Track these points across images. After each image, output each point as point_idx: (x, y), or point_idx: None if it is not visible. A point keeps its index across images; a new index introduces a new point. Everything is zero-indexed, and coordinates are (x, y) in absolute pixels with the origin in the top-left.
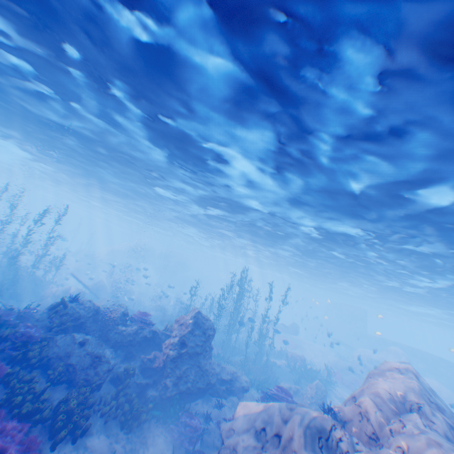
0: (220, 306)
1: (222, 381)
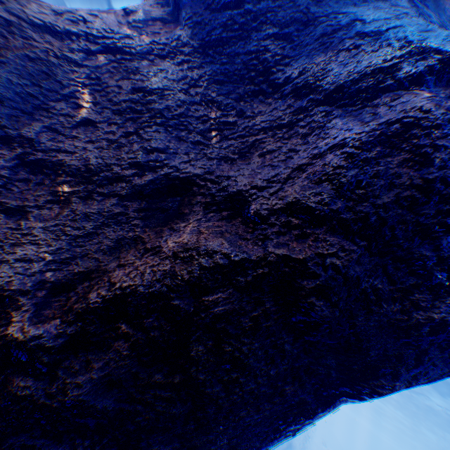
0: None
1: None
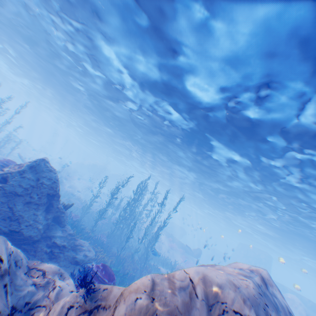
0: (112, 196)
1: (53, 244)
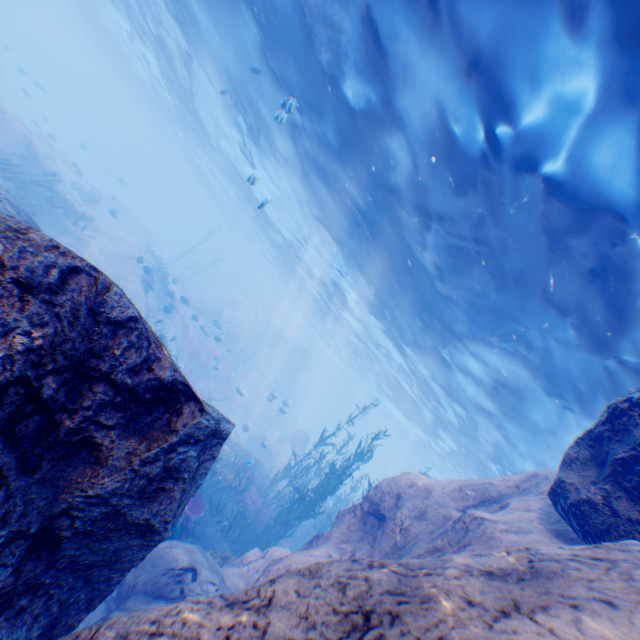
0: None
1: None
